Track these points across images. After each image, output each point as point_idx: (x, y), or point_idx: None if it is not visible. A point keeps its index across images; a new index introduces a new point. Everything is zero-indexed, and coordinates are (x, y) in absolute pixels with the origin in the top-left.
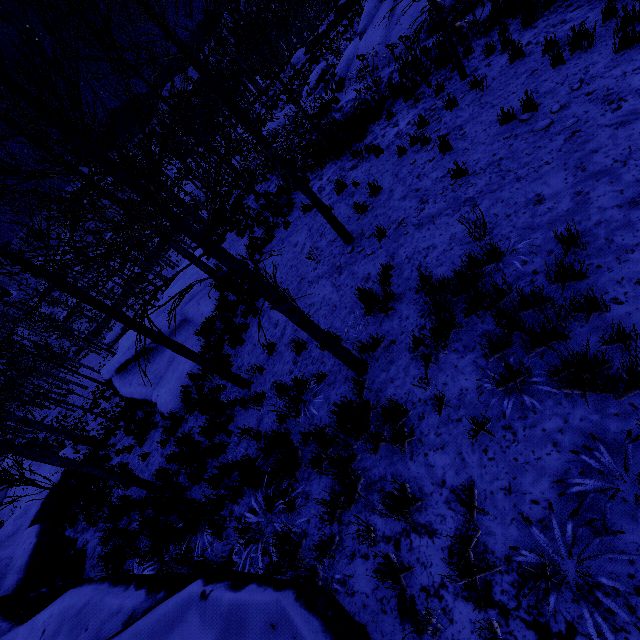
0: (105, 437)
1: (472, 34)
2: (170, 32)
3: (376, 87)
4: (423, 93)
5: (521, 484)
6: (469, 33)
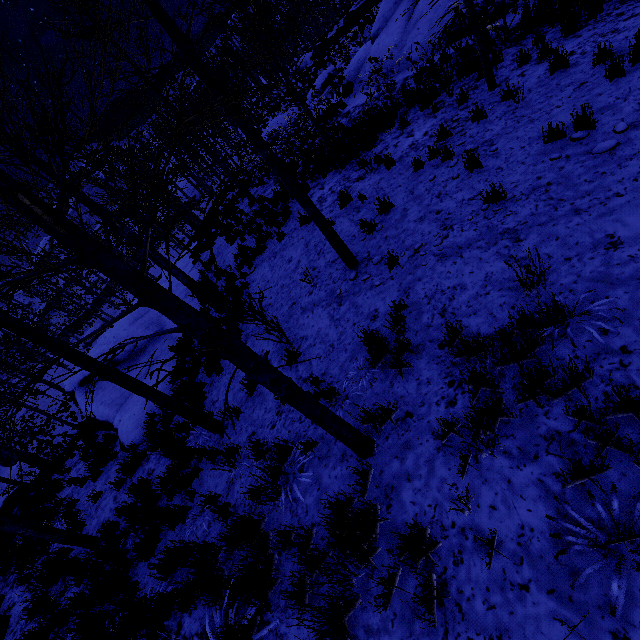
0: (62, 456)
1: (499, 42)
2: None
3: (389, 92)
4: (443, 102)
5: None
6: (496, 41)
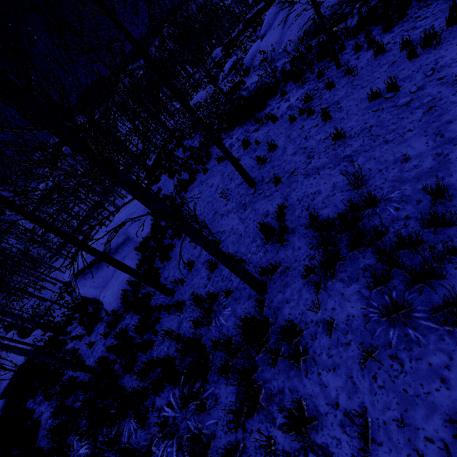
0: (64, 325)
1: (344, 37)
2: (119, 24)
3: (273, 73)
4: (308, 78)
5: (413, 418)
6: (342, 36)
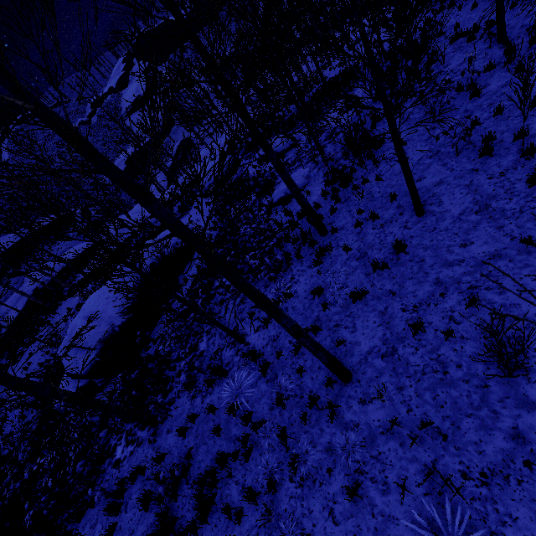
0: None
1: None
2: None
3: None
4: None
5: None
6: None
